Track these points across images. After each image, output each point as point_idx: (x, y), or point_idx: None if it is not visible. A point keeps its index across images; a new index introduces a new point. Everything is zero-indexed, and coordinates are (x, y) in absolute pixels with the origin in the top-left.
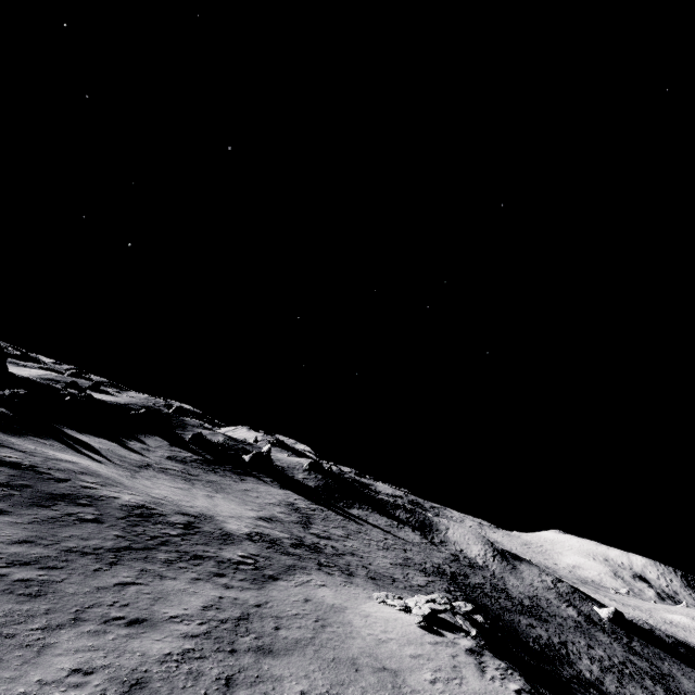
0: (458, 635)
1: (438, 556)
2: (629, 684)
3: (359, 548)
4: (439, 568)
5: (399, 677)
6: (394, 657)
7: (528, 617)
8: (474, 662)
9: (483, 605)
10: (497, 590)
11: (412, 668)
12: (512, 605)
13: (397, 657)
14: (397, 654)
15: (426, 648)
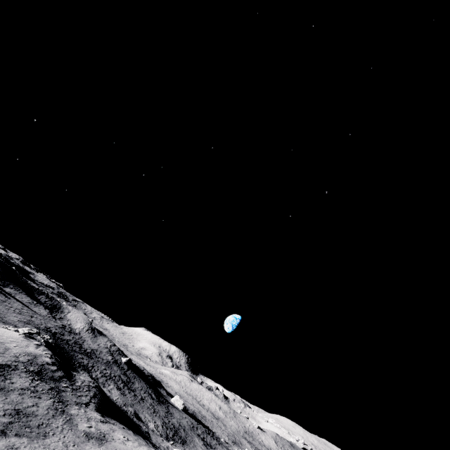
0: (35, 341)
1: (52, 324)
2: (110, 381)
3: (1, 309)
4: (49, 328)
5: (3, 343)
6: (3, 339)
7: (84, 355)
8: (35, 346)
9: (63, 347)
10: (77, 343)
11: (9, 343)
12: (79, 350)
13: (5, 340)
14: (5, 339)
15: (18, 340)
